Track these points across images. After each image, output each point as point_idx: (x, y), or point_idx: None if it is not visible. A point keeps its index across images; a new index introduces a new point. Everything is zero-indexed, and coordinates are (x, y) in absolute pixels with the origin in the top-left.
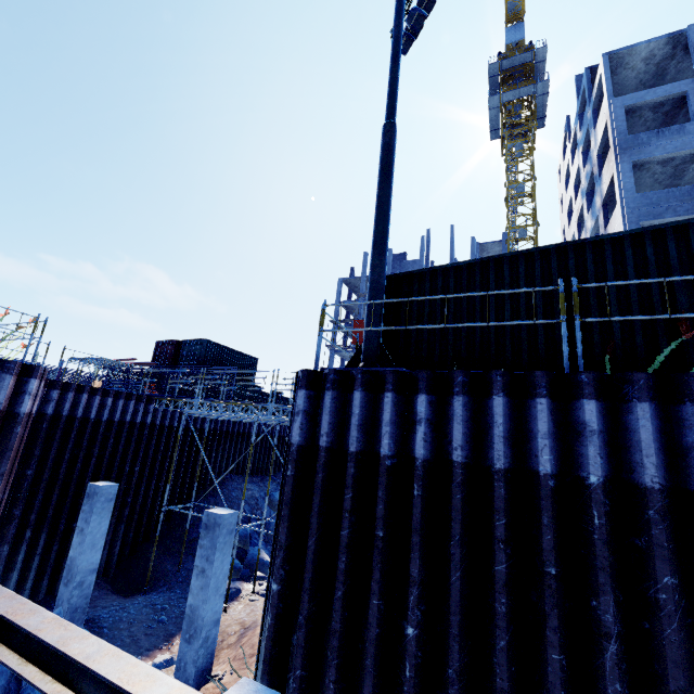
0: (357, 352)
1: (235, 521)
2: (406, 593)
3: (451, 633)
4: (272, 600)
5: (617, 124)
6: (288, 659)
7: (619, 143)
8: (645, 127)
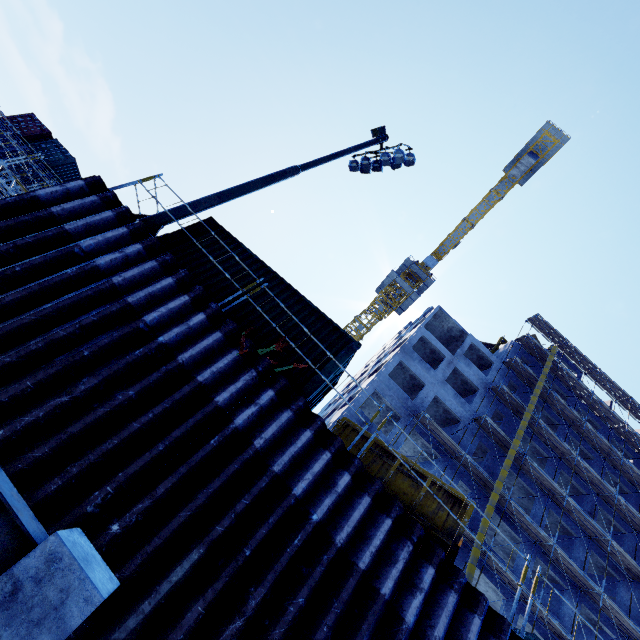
0: (144, 215)
1: None
2: None
3: None
4: None
5: (413, 338)
6: None
7: (406, 347)
8: (423, 356)
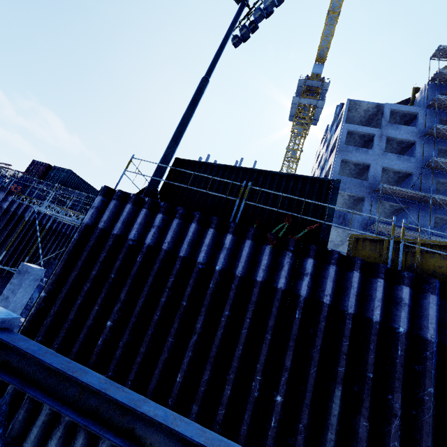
0: (143, 189)
1: (42, 274)
2: (114, 306)
3: (128, 326)
4: (39, 300)
5: (342, 136)
6: (37, 333)
7: (339, 147)
8: (355, 144)
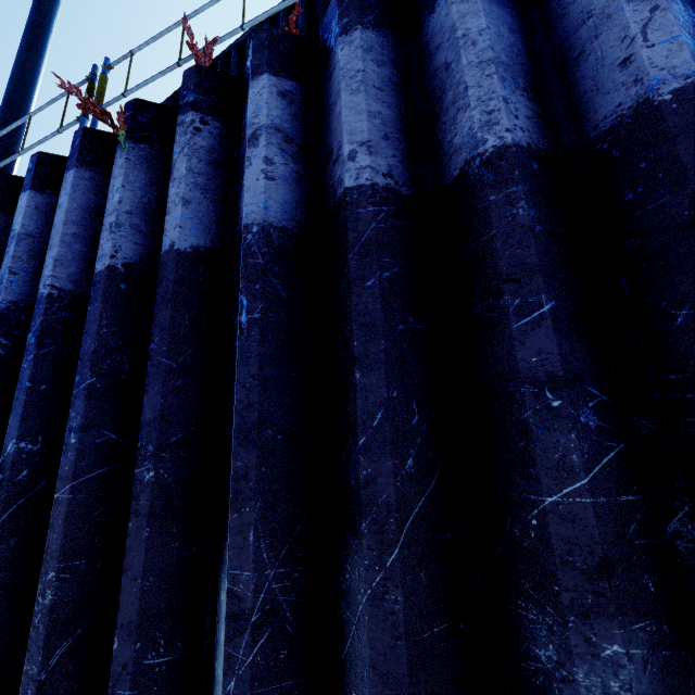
0: None
1: None
2: None
3: None
4: None
5: None
6: None
7: None
8: None
